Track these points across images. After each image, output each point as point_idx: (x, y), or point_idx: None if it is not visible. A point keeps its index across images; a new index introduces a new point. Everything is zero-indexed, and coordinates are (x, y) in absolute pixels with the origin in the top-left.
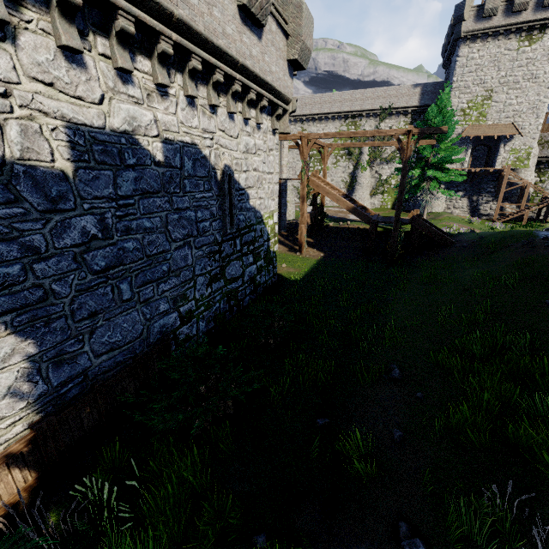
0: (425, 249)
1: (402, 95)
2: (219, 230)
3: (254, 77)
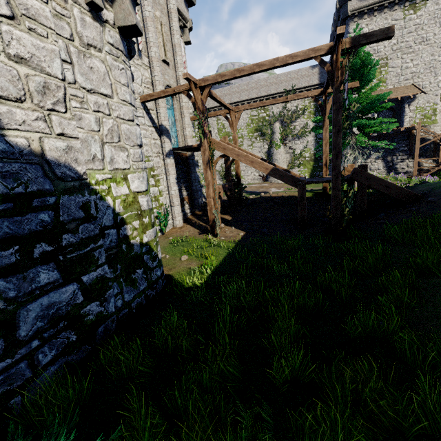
0: (378, 210)
1: (303, 77)
2: None
3: None
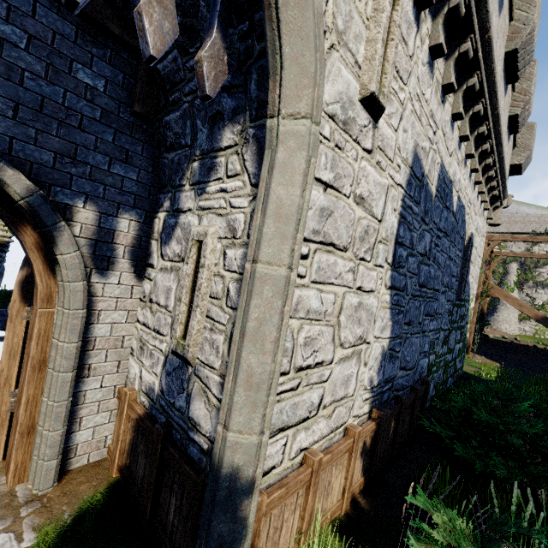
0: None
1: None
2: (455, 291)
3: (501, 169)
